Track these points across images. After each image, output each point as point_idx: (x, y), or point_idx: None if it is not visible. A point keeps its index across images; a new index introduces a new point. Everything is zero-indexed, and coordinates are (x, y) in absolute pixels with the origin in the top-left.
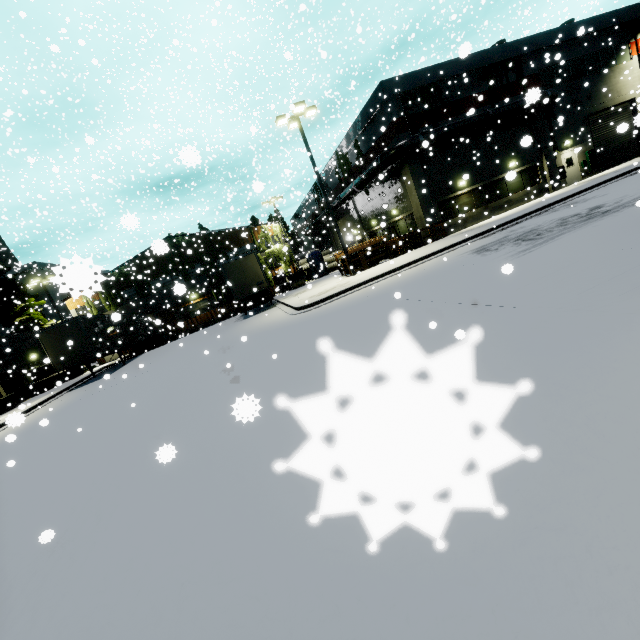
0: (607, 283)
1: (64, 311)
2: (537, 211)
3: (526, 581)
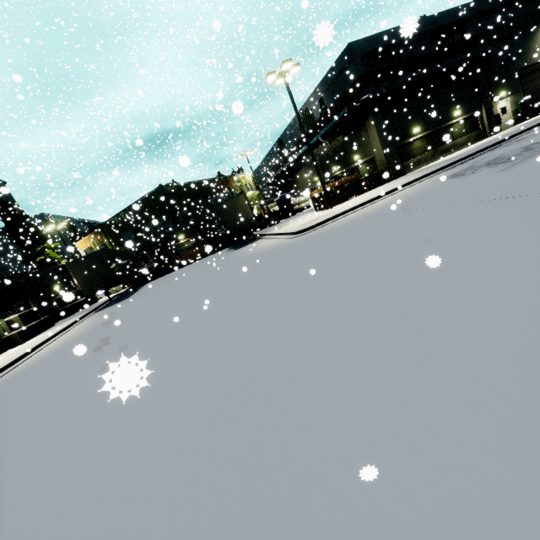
0: None
1: (67, 255)
2: (488, 148)
3: None
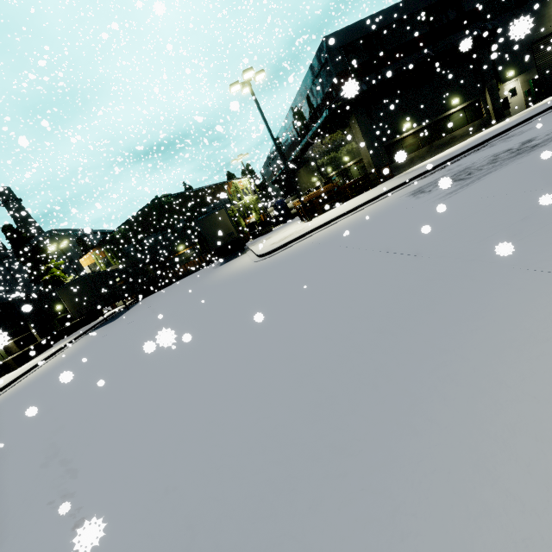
0: (506, 230)
1: (82, 267)
2: (476, 147)
3: (337, 541)
